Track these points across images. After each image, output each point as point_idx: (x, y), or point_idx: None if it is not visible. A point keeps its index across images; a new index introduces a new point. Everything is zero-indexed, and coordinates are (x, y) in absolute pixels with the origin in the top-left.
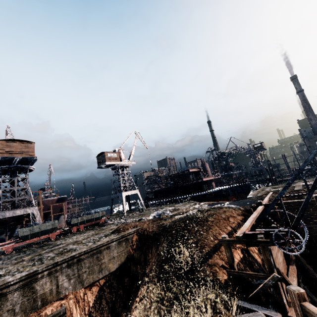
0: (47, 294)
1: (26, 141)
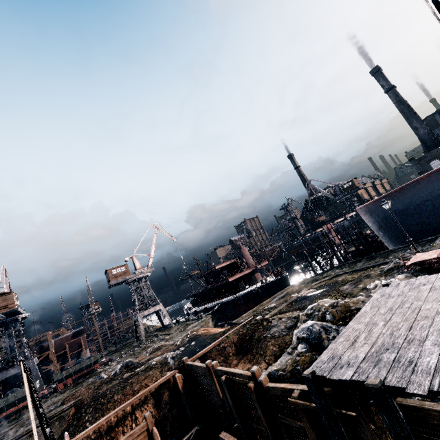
0: None
1: (5, 293)
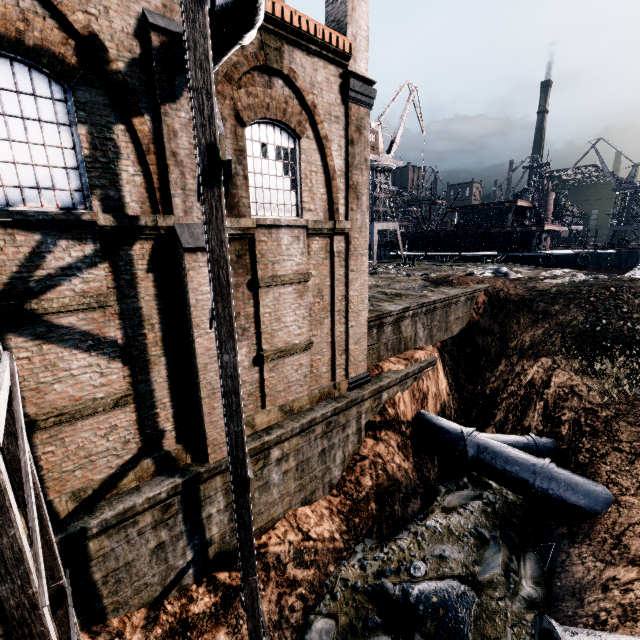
0: (408, 340)
1: None
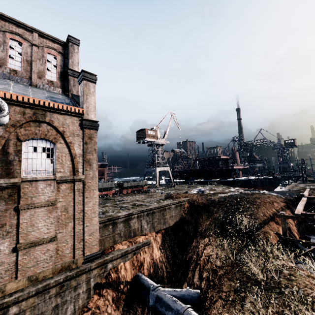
0: (136, 230)
1: None
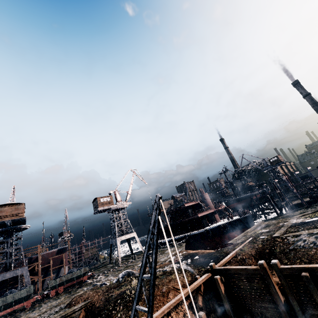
0: None
1: (18, 203)
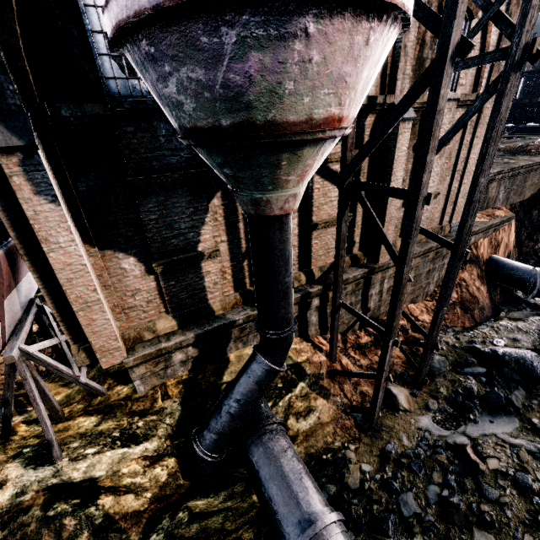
0: (490, 200)
1: None
